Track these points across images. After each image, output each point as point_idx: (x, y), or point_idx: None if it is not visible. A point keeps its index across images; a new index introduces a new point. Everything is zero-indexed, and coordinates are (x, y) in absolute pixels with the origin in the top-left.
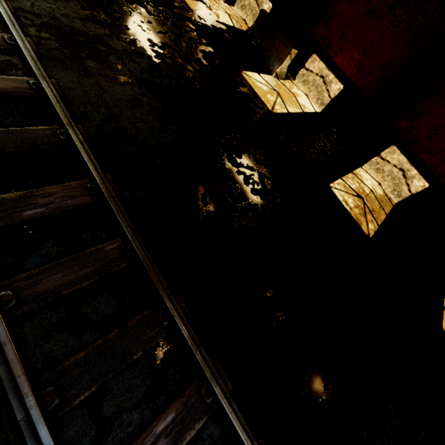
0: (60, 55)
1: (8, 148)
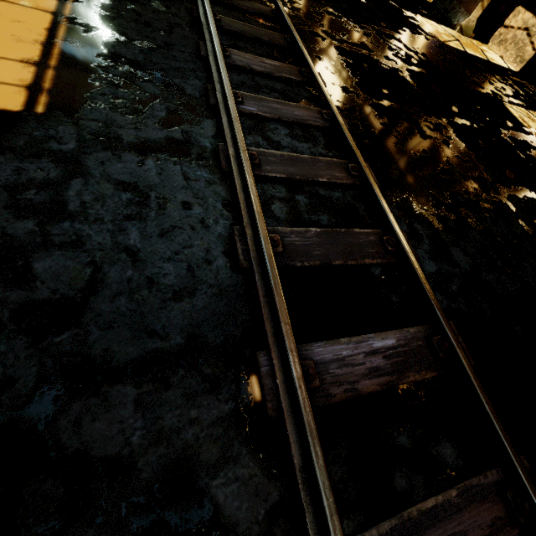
0: None
1: None
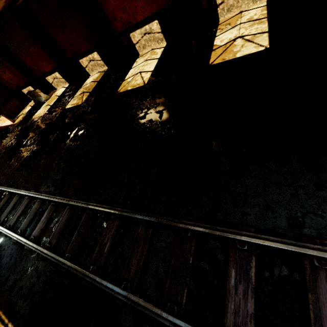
0: None
1: None
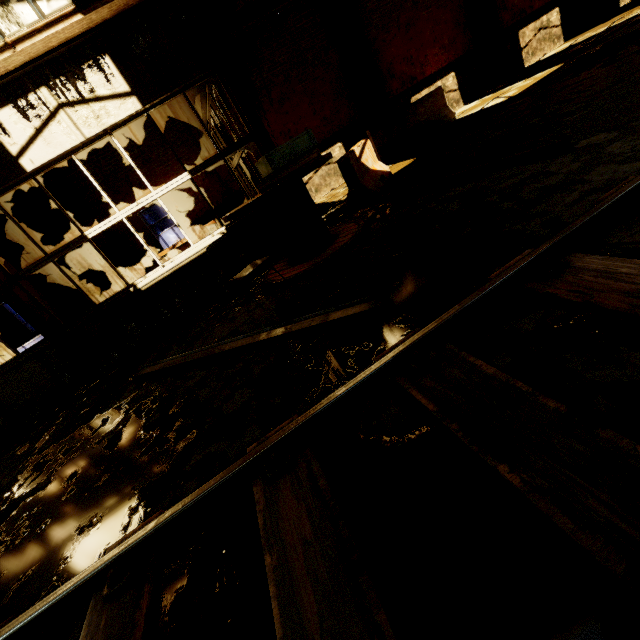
0: None
1: None
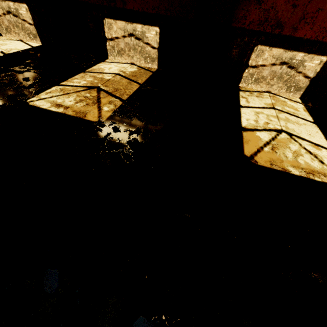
0: None
1: None
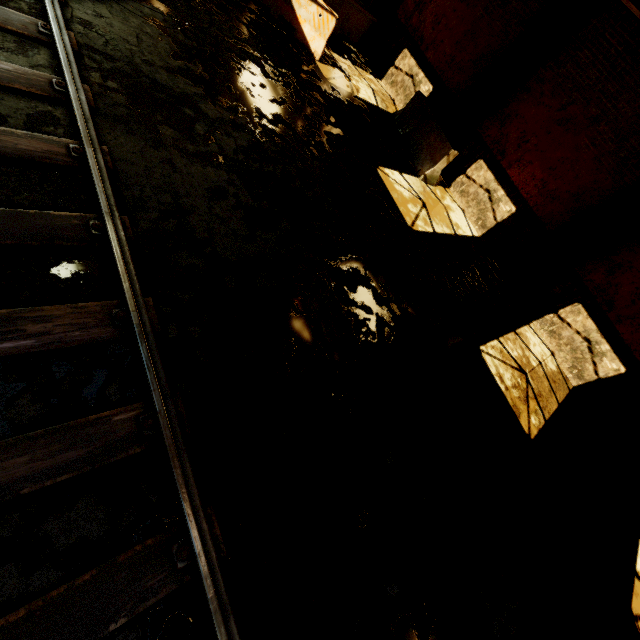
0: (125, 113)
1: (7, 239)
